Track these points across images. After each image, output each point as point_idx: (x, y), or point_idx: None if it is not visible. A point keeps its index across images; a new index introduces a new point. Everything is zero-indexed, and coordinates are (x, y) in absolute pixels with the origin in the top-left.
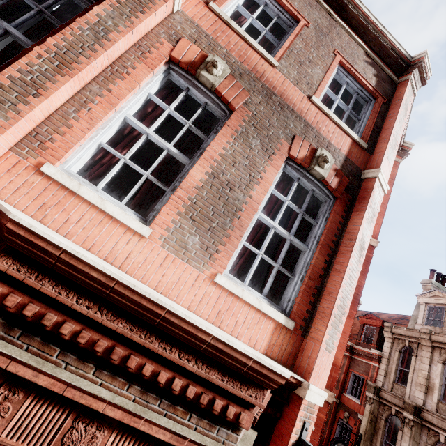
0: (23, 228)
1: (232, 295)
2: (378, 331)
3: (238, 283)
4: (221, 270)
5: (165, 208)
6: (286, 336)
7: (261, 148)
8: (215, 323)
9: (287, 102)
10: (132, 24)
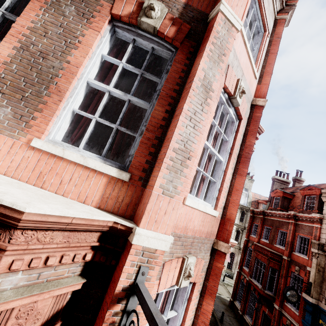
0: None
1: (54, 156)
2: (317, 198)
3: (65, 146)
4: (39, 135)
5: None
6: (122, 188)
7: (77, 14)
8: (37, 184)
9: None
10: None
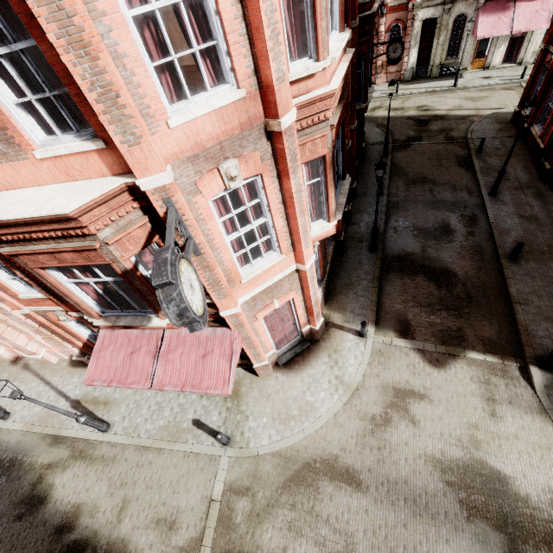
0: None
1: (56, 157)
2: None
3: (51, 143)
4: (31, 148)
5: None
6: (110, 154)
7: None
8: (73, 180)
9: None
10: None
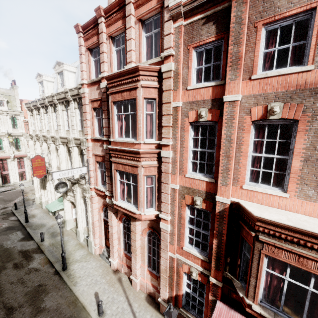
0: (258, 217)
1: None
2: None
3: None
4: None
5: (289, 184)
6: None
7: None
8: None
9: None
10: (234, 127)
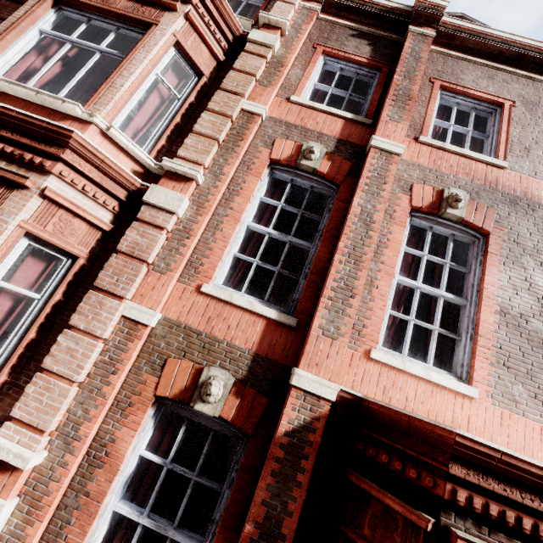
0: (467, 439)
1: None
2: None
3: None
4: None
5: (476, 361)
6: None
7: (534, 264)
8: None
9: (535, 200)
10: (383, 198)
